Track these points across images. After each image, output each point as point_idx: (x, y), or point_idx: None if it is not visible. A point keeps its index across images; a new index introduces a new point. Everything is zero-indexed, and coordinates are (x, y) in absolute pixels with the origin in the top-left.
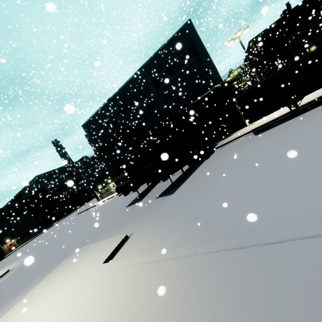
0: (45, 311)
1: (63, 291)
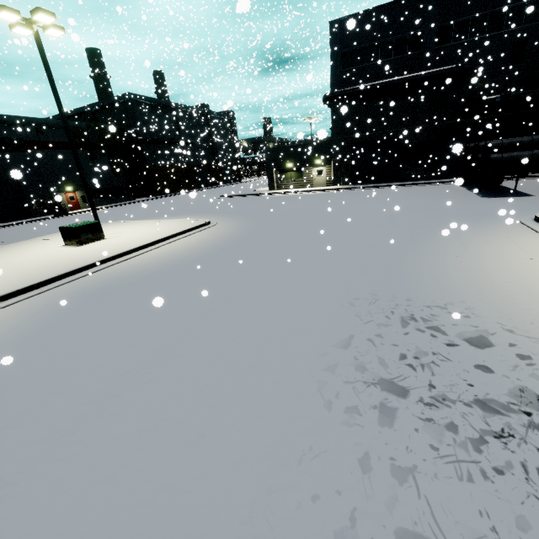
0: None
1: None
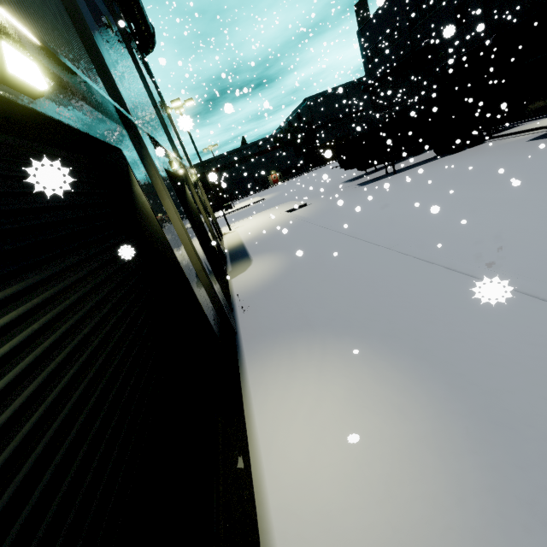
0: (259, 219)
1: (268, 216)
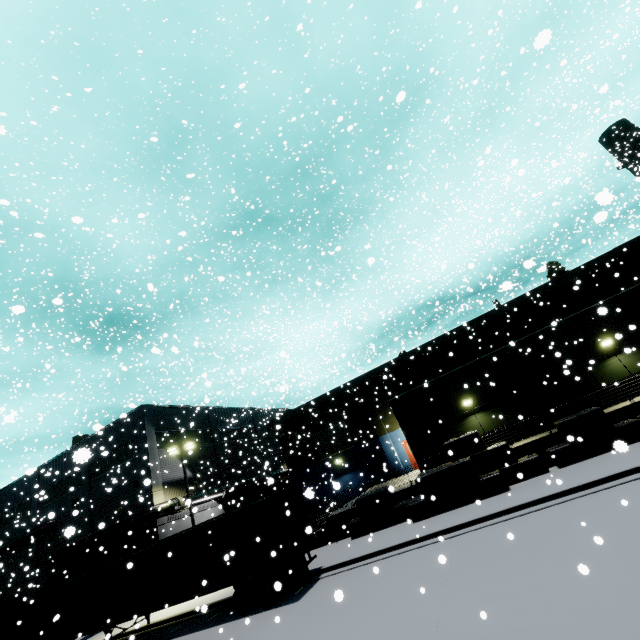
0: None
1: None
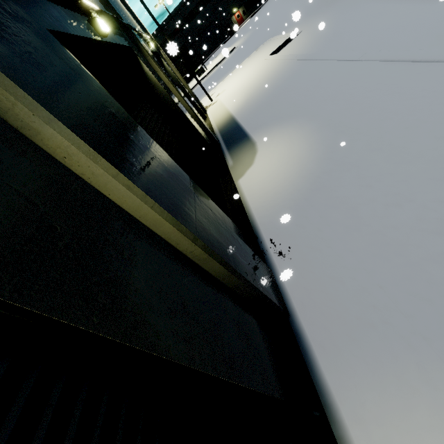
0: (240, 76)
1: (248, 68)
